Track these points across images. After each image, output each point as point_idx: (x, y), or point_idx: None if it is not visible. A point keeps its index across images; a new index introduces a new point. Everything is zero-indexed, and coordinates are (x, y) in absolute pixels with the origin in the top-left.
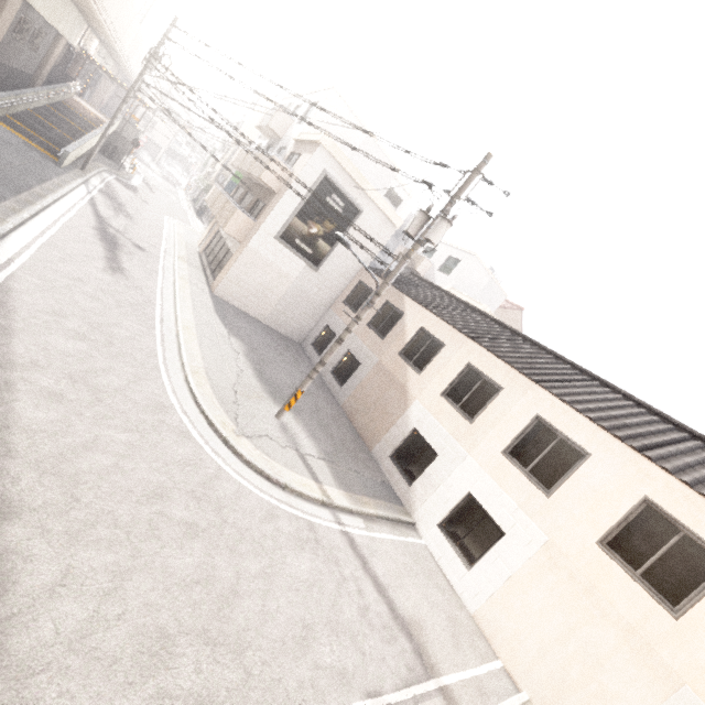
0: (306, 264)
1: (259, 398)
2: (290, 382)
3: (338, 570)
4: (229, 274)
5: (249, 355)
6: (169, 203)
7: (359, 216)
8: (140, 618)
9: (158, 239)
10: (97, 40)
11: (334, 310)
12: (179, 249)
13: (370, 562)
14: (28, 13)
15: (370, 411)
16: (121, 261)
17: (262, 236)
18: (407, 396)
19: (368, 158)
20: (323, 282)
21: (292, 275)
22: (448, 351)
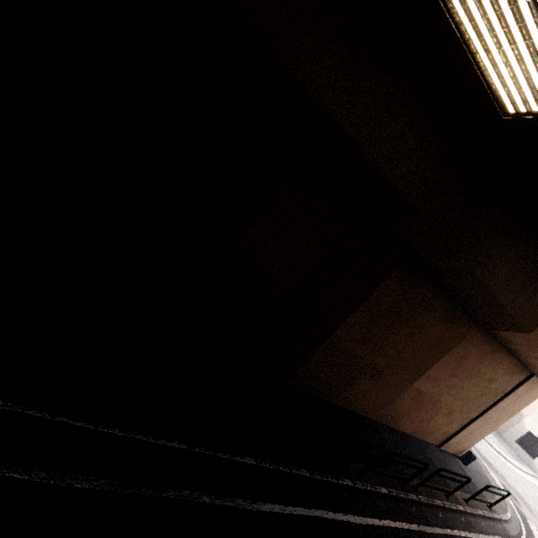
0: None
1: None
2: None
3: None
4: None
5: None
6: None
7: None
8: (536, 506)
9: None
10: None
11: None
12: None
13: None
14: None
15: None
16: None
17: None
18: (520, 412)
19: None
20: None
21: None
22: None
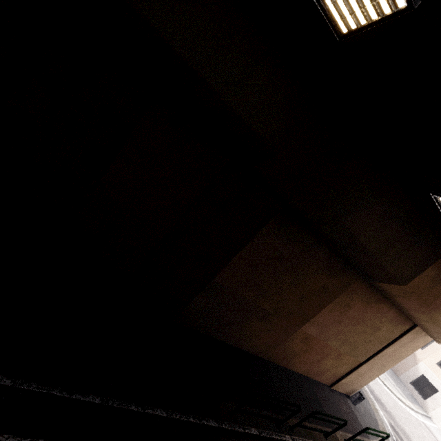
0: None
1: None
2: None
3: (431, 436)
4: None
5: None
6: None
7: None
8: None
9: None
10: None
11: None
12: None
13: (433, 434)
14: None
15: None
16: None
17: None
18: (415, 357)
19: None
20: None
21: None
22: (437, 344)
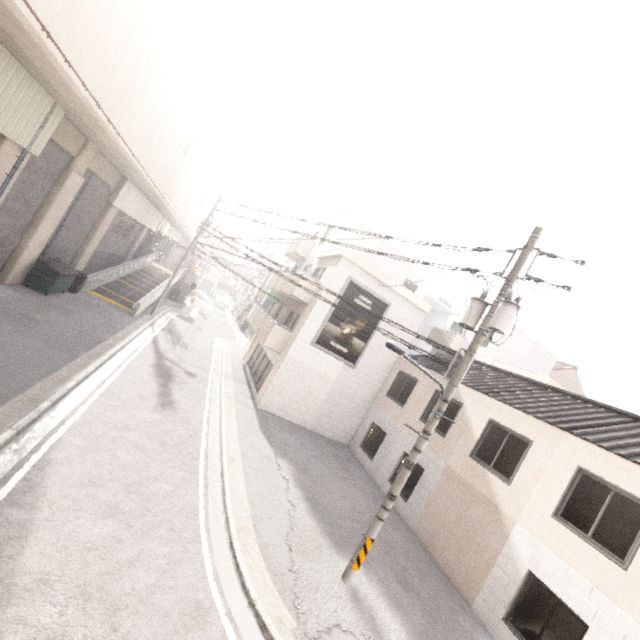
0: (343, 363)
1: (318, 548)
2: (348, 508)
3: None
4: (271, 385)
5: (299, 478)
6: (218, 325)
7: (387, 309)
8: None
9: (207, 361)
10: (169, 224)
11: (378, 404)
12: (225, 366)
13: None
14: (122, 218)
15: (453, 538)
16: (172, 393)
17: (299, 344)
18: (500, 516)
19: (396, 258)
20: (362, 377)
21: (331, 376)
22: (540, 450)
